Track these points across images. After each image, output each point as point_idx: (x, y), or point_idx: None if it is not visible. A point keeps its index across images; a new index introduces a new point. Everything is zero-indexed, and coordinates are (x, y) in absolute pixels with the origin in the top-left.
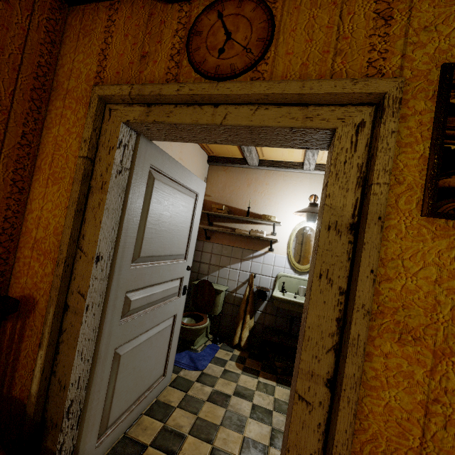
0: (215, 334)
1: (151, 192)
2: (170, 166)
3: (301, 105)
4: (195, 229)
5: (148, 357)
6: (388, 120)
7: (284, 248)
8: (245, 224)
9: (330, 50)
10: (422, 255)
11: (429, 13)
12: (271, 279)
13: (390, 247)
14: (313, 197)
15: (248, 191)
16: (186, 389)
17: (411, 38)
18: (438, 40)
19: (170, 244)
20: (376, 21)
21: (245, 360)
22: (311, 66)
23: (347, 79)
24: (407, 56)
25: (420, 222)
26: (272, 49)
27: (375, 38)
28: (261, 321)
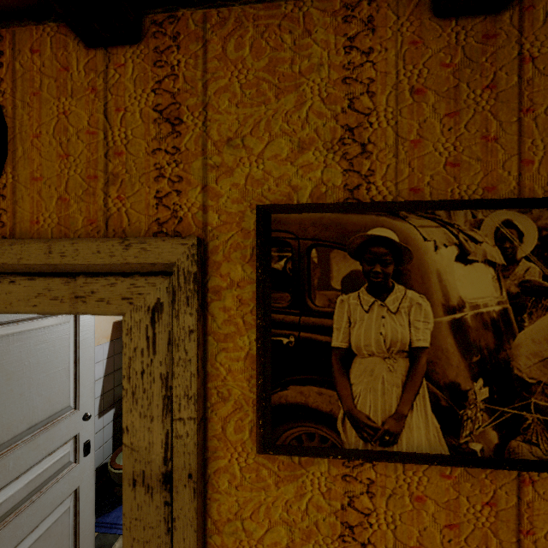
0: None
1: None
2: None
3: (64, 275)
4: (88, 359)
5: None
6: (182, 311)
7: None
8: None
9: (99, 174)
10: (266, 510)
11: (232, 115)
12: None
13: (224, 502)
14: None
15: None
16: None
17: (212, 157)
18: (248, 163)
19: (25, 413)
20: (159, 126)
21: None
22: (73, 203)
23: (114, 240)
24: (209, 188)
25: (258, 459)
26: (8, 170)
27: (162, 155)
28: None
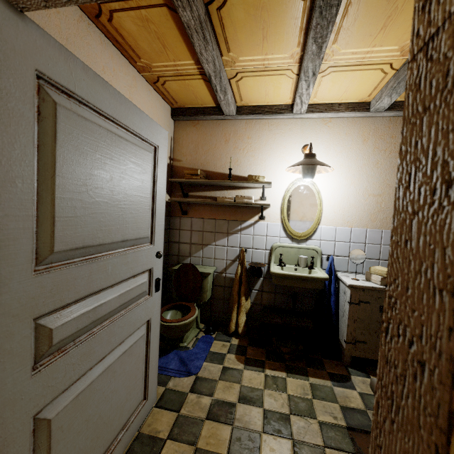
0: (207, 322)
1: (54, 130)
2: (90, 85)
3: None
4: (161, 200)
5: (111, 393)
6: None
7: (276, 214)
8: (228, 190)
9: None
10: None
11: None
12: (265, 252)
13: None
14: (308, 148)
15: (227, 149)
16: (178, 408)
17: None
18: None
19: (120, 223)
20: None
21: (246, 350)
22: None
23: None
24: None
25: None
26: None
27: None
28: (258, 301)
